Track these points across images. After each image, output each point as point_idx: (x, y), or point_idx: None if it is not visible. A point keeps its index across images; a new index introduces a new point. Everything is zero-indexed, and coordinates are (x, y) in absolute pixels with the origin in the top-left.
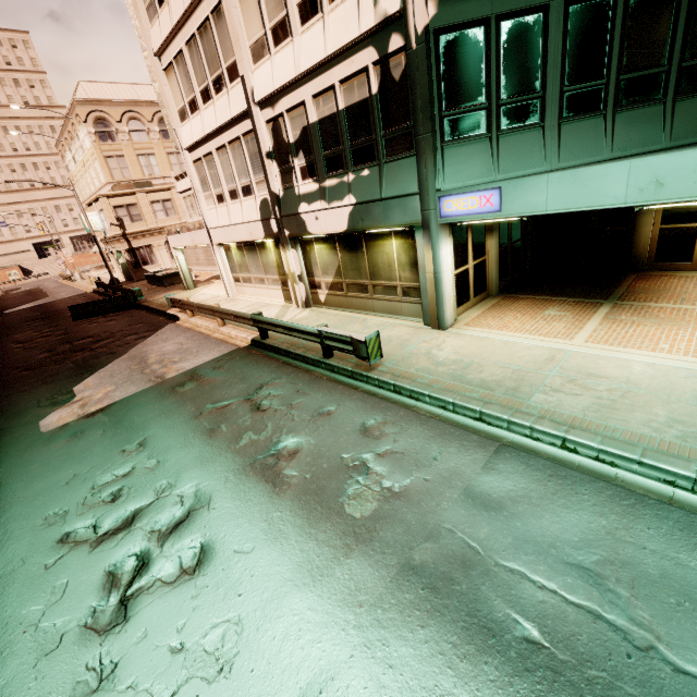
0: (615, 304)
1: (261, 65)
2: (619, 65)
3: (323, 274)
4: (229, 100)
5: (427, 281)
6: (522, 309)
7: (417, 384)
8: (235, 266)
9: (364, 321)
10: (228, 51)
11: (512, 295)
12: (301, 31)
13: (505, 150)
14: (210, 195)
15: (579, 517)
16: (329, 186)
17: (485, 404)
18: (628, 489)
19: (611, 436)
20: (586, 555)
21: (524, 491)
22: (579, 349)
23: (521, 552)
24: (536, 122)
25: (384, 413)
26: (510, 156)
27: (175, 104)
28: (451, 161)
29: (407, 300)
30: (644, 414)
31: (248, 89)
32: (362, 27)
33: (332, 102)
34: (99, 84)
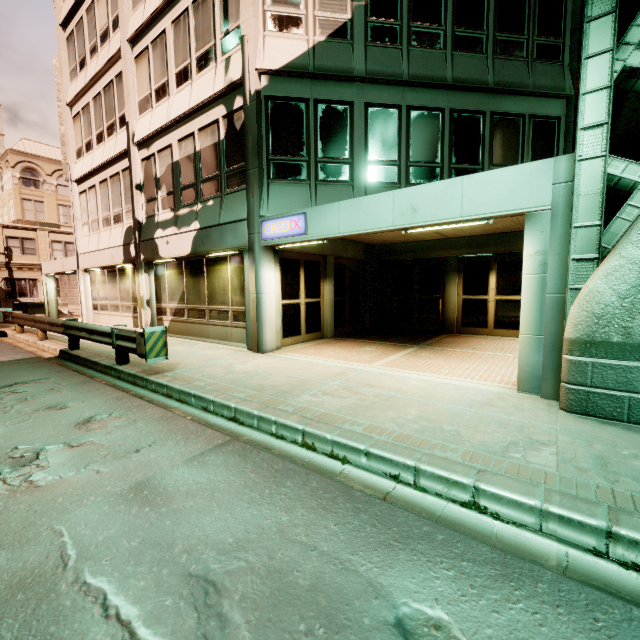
0: (422, 347)
1: (145, 116)
2: (407, 155)
3: (170, 300)
4: (116, 142)
5: (250, 302)
6: (344, 346)
7: (190, 385)
8: (97, 293)
9: (193, 344)
10: (122, 105)
11: (343, 338)
12: (176, 92)
13: (322, 197)
14: (87, 223)
15: (258, 513)
16: (182, 214)
17: (244, 401)
18: (346, 484)
19: (352, 428)
20: (226, 562)
21: (214, 484)
22: (372, 369)
23: (132, 561)
24: (347, 181)
25: (129, 409)
26: (326, 202)
27: (76, 144)
28: (275, 195)
29: (237, 324)
30: (396, 413)
31: (131, 132)
32: (215, 89)
33: (192, 145)
34: (42, 145)
